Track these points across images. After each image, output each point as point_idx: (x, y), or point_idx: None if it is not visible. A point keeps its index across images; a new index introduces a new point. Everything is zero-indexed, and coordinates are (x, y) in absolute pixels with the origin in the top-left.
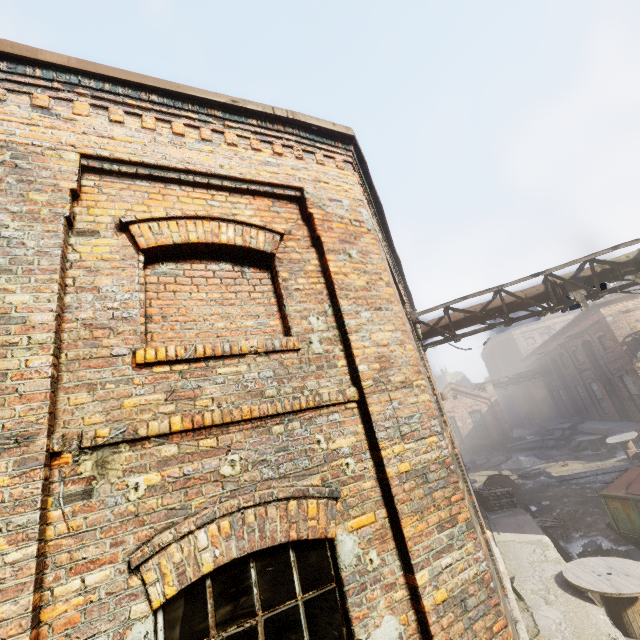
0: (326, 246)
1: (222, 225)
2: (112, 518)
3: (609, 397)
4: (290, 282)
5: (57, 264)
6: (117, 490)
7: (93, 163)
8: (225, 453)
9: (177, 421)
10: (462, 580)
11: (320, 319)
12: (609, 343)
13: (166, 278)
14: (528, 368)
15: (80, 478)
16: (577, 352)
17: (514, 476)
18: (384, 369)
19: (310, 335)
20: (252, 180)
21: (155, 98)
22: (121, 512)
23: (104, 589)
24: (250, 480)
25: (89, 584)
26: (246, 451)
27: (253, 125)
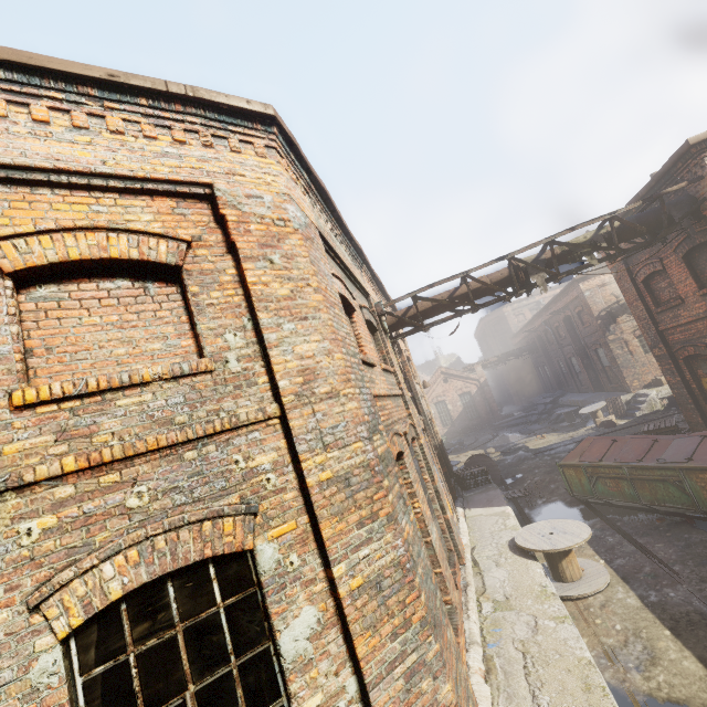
0: (242, 253)
1: (111, 236)
2: (4, 566)
3: (586, 370)
4: (202, 297)
5: None
6: (6, 538)
7: None
8: (131, 486)
9: (70, 462)
10: (379, 566)
11: (238, 335)
12: (587, 318)
13: (47, 303)
14: (517, 346)
15: None
16: (560, 328)
17: (497, 453)
18: (308, 382)
19: (226, 354)
20: (146, 178)
21: None
22: (14, 558)
23: (3, 631)
24: (161, 508)
25: None
26: (155, 481)
27: (143, 105)
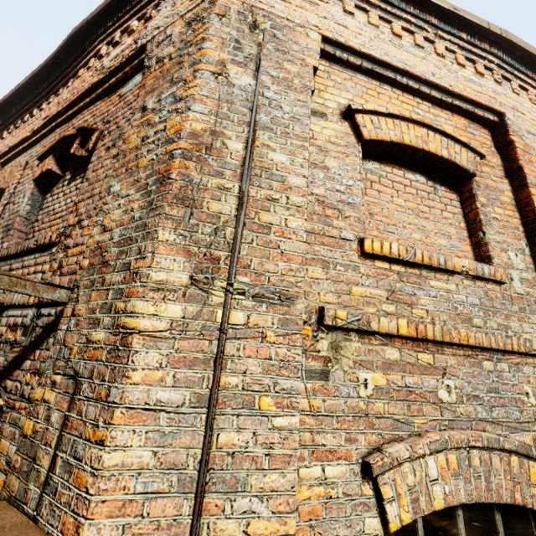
0: (529, 179)
1: (430, 133)
2: (345, 409)
3: None
4: (488, 209)
5: (307, 133)
6: (349, 380)
7: (328, 48)
8: (441, 375)
9: (403, 324)
10: None
11: (518, 256)
12: None
13: (372, 176)
14: None
15: (318, 356)
16: None
17: None
18: None
19: (510, 271)
20: (459, 94)
21: None
22: (353, 406)
23: (340, 487)
24: (465, 414)
25: (328, 476)
26: (460, 380)
27: (462, 39)
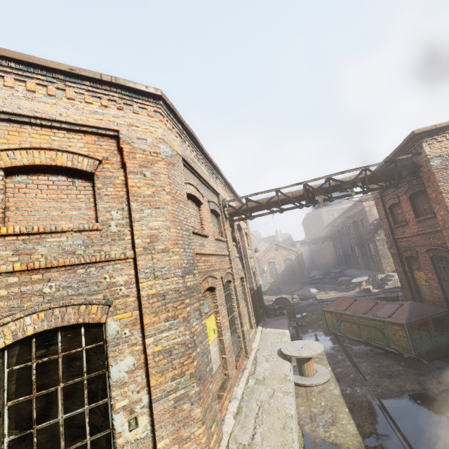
0: (128, 169)
1: (59, 154)
2: None
3: (362, 255)
4: (102, 190)
5: None
6: None
7: None
8: (47, 282)
9: (18, 266)
10: (173, 343)
11: (119, 213)
12: (365, 223)
13: (20, 185)
14: (326, 234)
15: None
16: (350, 227)
17: (298, 298)
18: (152, 242)
19: (110, 222)
20: (82, 124)
21: (13, 65)
22: None
23: None
24: (60, 295)
25: None
26: (60, 281)
27: (87, 85)
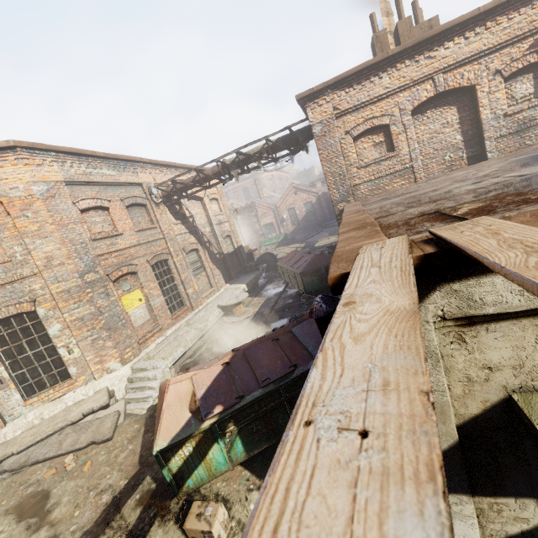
0: (13, 216)
1: None
2: None
3: None
4: (1, 235)
5: None
6: None
7: None
8: None
9: None
10: (83, 314)
11: (19, 247)
12: None
13: None
14: None
15: None
16: None
17: (301, 247)
18: (50, 261)
19: (16, 254)
20: None
21: None
22: None
23: None
24: (2, 301)
25: None
26: None
27: None
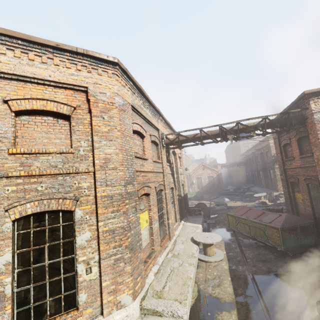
0: (93, 114)
1: (48, 102)
2: None
3: (264, 178)
4: (75, 127)
5: None
6: (1, 190)
7: None
8: (40, 183)
9: (22, 173)
10: (115, 226)
11: (85, 142)
12: (269, 155)
13: (24, 122)
14: (241, 160)
15: None
16: (258, 157)
17: (214, 204)
18: (106, 162)
19: (80, 148)
20: (64, 83)
21: (20, 42)
22: (3, 196)
23: None
24: (48, 192)
25: None
26: (47, 184)
27: (67, 55)
